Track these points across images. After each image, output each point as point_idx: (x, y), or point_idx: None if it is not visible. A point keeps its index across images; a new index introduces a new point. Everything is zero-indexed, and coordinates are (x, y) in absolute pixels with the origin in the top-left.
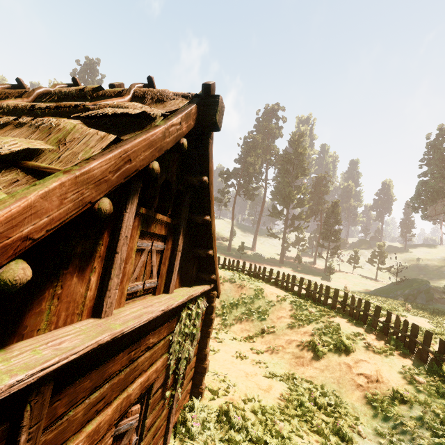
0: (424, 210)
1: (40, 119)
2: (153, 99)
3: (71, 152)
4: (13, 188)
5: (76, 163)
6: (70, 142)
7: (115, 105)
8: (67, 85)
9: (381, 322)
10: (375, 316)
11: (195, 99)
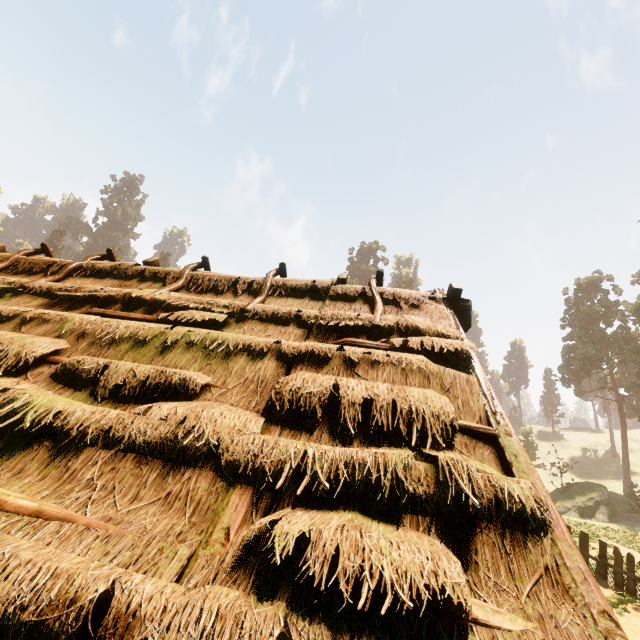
0: (577, 383)
1: (398, 358)
2: (407, 303)
3: (462, 401)
4: (475, 453)
5: (478, 415)
6: (450, 388)
7: (407, 323)
8: (276, 272)
9: (593, 558)
10: (582, 549)
11: (446, 303)
